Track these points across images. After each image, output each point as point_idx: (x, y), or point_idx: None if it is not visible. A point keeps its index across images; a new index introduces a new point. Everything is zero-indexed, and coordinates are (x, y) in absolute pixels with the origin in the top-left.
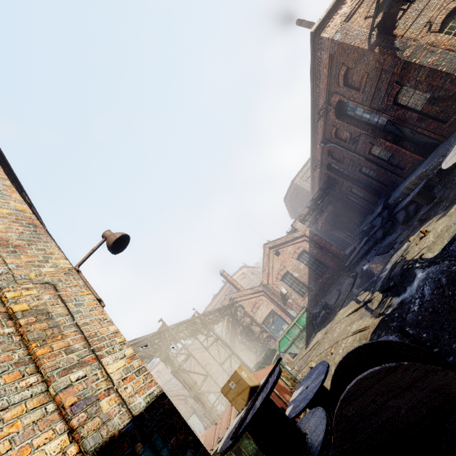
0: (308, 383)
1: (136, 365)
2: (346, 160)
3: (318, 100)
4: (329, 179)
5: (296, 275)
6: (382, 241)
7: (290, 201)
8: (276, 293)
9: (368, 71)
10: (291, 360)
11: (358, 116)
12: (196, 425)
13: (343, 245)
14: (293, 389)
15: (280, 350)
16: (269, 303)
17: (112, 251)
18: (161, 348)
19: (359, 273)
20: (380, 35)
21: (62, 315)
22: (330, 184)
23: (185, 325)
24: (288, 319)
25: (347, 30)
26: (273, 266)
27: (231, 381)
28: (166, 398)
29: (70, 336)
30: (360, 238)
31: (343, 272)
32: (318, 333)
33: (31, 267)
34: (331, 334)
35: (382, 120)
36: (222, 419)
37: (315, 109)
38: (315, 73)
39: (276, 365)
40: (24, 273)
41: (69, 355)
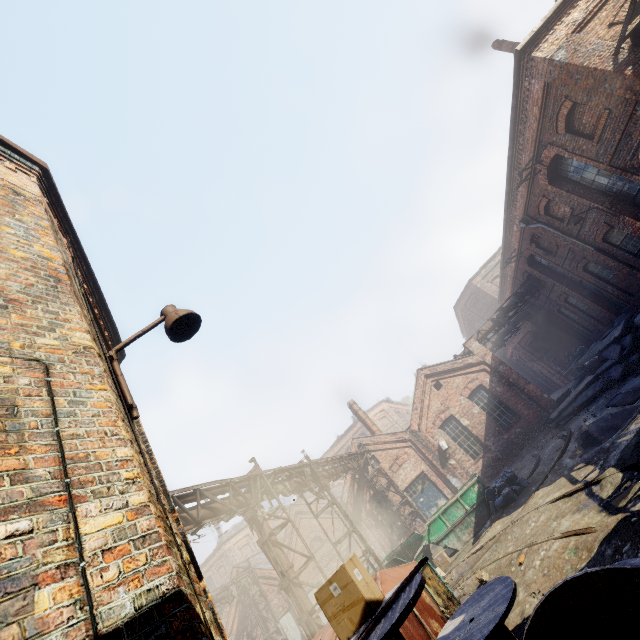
0: (475, 613)
1: (143, 526)
2: (561, 251)
3: (521, 156)
4: (530, 279)
5: (465, 422)
6: (621, 385)
7: (464, 311)
8: (430, 447)
9: (609, 107)
10: (447, 558)
11: (587, 181)
12: (290, 629)
13: (547, 386)
14: (447, 613)
15: (429, 539)
16: (419, 460)
17: (173, 338)
18: (247, 502)
19: (575, 433)
20: (635, 49)
21: (37, 415)
22: (531, 287)
23: (287, 473)
24: (448, 491)
25: (577, 44)
26: (430, 404)
27: (333, 582)
28: (181, 604)
29: (34, 452)
30: (579, 377)
31: (545, 428)
32: (497, 523)
33: (21, 333)
34: (520, 528)
35: (631, 186)
36: (323, 636)
37: (514, 170)
38: (518, 114)
39: (417, 569)
40: (4, 339)
41: (17, 485)
